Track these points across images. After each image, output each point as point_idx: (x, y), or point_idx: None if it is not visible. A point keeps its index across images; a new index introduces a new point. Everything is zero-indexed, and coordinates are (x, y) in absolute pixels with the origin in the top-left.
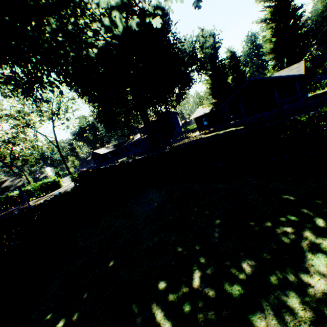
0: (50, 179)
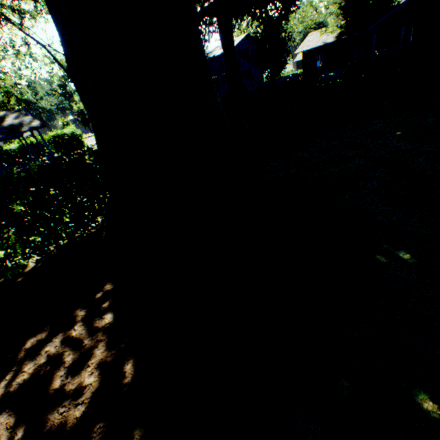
0: (66, 131)
